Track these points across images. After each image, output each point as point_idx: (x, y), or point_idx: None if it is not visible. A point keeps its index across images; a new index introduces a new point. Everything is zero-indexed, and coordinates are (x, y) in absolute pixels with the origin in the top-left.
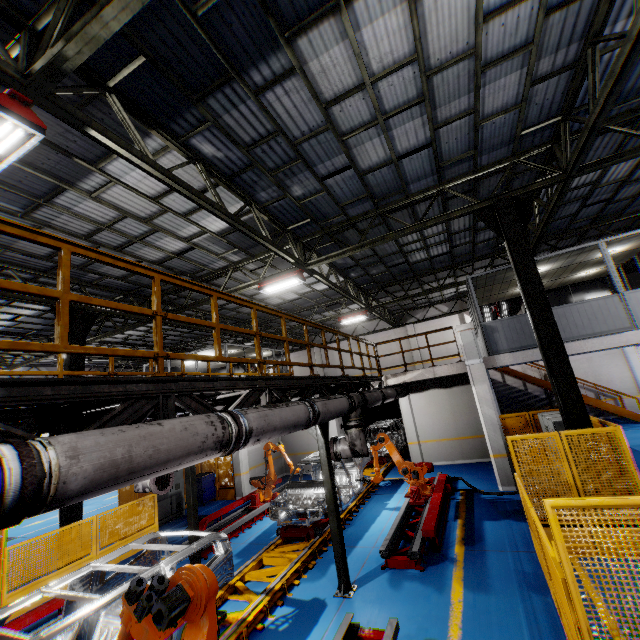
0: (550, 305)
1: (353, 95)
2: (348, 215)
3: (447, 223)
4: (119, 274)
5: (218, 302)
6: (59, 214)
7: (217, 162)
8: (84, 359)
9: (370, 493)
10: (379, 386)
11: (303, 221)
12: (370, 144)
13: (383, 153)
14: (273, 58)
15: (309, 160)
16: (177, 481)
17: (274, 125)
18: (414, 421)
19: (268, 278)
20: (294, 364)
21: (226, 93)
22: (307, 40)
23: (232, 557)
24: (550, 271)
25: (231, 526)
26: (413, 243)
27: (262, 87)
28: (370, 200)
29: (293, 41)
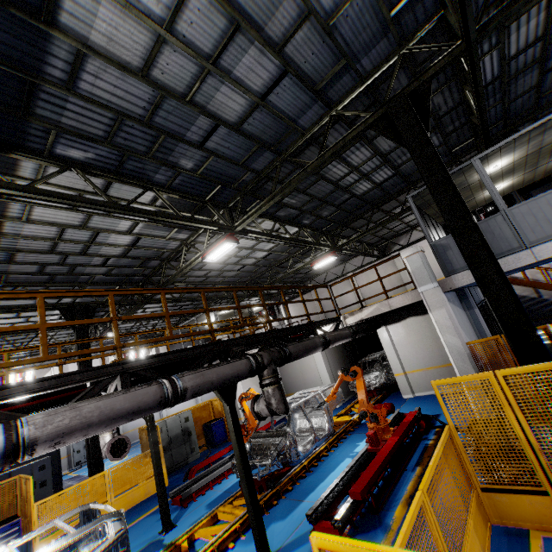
0: (469, 211)
1: (161, 52)
2: (255, 170)
3: (370, 146)
4: (102, 271)
5: (200, 273)
6: (17, 240)
7: (94, 162)
8: (89, 344)
9: (349, 432)
10: (335, 328)
11: (215, 189)
12: (221, 95)
13: (242, 99)
14: (53, 48)
15: (174, 132)
16: (189, 430)
17: (110, 112)
18: (396, 352)
19: (209, 247)
20: (179, 337)
21: (44, 99)
22: (67, 15)
23: (126, 536)
24: (516, 162)
25: (212, 474)
26: (346, 176)
27: (68, 80)
28: (267, 149)
29: (55, 22)
